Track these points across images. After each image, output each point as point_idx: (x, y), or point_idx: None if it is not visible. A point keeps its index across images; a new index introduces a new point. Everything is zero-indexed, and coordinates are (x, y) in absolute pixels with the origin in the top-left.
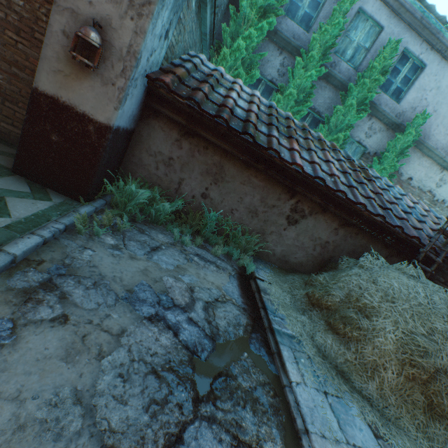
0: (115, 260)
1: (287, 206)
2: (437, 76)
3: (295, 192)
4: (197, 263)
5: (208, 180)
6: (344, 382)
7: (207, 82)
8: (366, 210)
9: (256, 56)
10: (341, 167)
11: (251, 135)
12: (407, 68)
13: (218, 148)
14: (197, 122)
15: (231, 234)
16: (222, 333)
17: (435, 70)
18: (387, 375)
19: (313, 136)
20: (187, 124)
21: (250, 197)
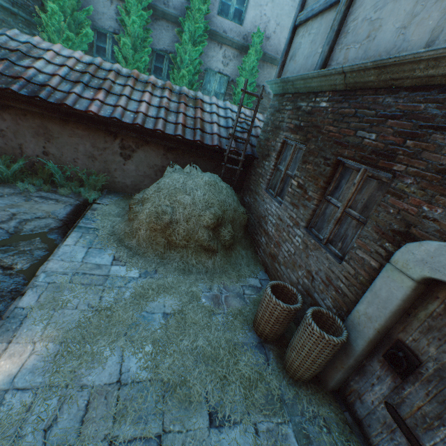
0: None
1: (116, 146)
2: None
3: (116, 133)
4: (36, 201)
5: (42, 141)
6: (117, 243)
7: (6, 59)
8: (165, 134)
9: (83, 13)
10: (160, 103)
11: (40, 97)
12: None
13: (34, 112)
14: (2, 96)
15: (84, 179)
16: (25, 231)
17: None
18: (141, 233)
19: (141, 81)
20: None
21: (83, 146)
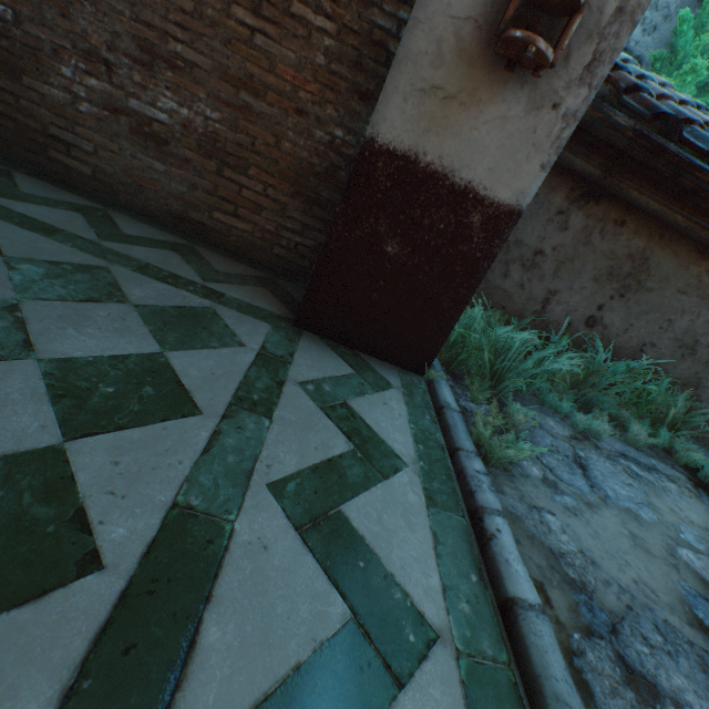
0: (586, 526)
1: None
2: None
3: None
4: (649, 482)
5: (607, 291)
6: None
7: (621, 69)
8: None
9: None
10: None
11: None
12: None
13: (646, 220)
14: (624, 169)
15: (628, 392)
16: None
17: None
18: None
19: None
20: (601, 175)
21: (689, 318)
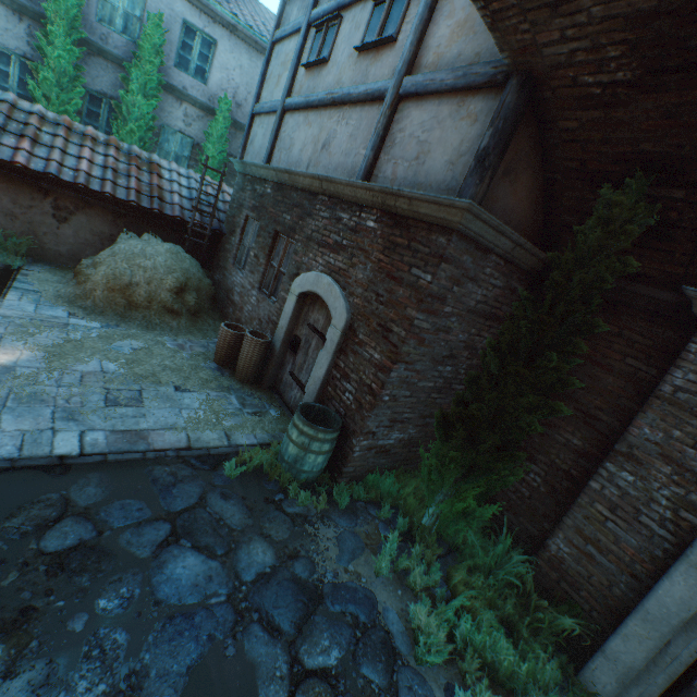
0: None
1: (48, 206)
2: (235, 54)
3: (48, 191)
4: None
5: None
6: (69, 304)
7: None
8: (116, 198)
9: None
10: (106, 163)
11: None
12: (199, 44)
13: None
14: None
15: None
16: None
17: (230, 47)
18: (98, 294)
19: (77, 132)
20: None
21: None
